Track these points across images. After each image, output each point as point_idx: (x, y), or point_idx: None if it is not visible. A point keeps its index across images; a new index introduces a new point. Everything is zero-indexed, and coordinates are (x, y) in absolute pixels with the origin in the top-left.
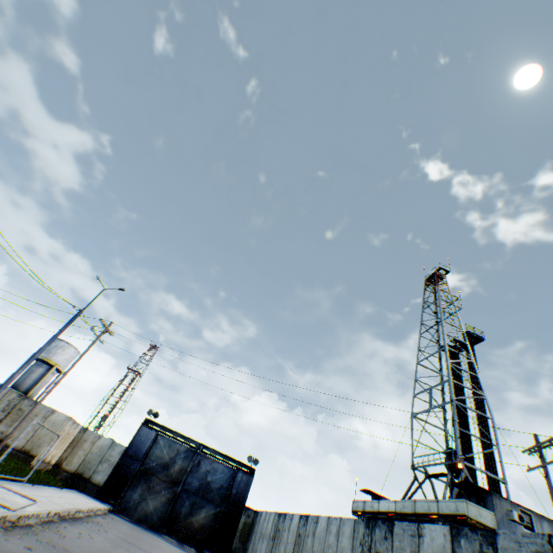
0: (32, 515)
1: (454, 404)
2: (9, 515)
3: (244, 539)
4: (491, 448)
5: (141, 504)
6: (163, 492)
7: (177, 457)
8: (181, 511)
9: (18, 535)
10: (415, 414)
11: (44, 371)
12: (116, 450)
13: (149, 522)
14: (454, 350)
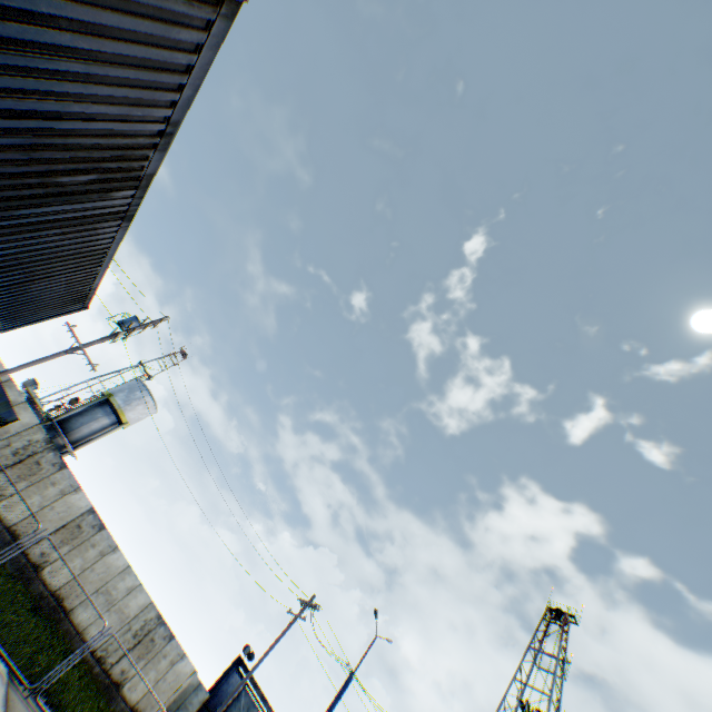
0: None
1: None
2: None
3: None
4: None
5: None
6: None
7: None
8: None
9: None
10: None
11: (108, 423)
12: (198, 695)
13: None
14: None
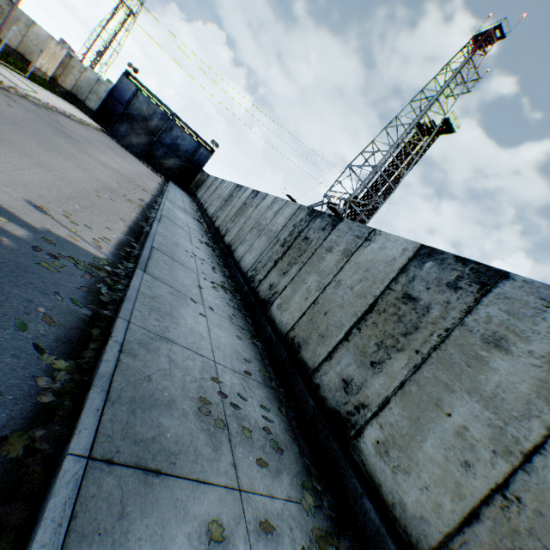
0: (36, 99)
1: (375, 169)
2: (19, 90)
3: (198, 187)
4: (376, 204)
5: (127, 137)
6: (143, 137)
7: (154, 116)
8: (157, 154)
9: (28, 102)
10: (351, 166)
11: None
12: (102, 89)
13: (134, 151)
14: (417, 130)
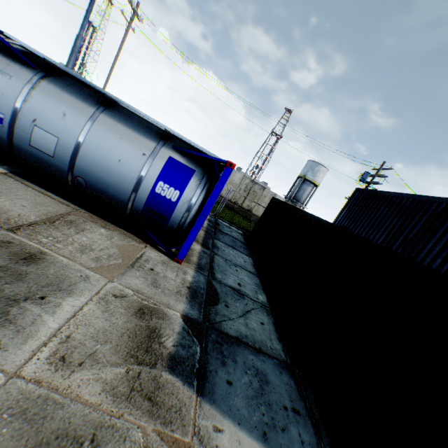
0: None
1: None
2: None
3: None
4: None
5: None
6: None
7: None
8: None
9: None
10: None
11: (311, 189)
12: None
13: None
14: None
